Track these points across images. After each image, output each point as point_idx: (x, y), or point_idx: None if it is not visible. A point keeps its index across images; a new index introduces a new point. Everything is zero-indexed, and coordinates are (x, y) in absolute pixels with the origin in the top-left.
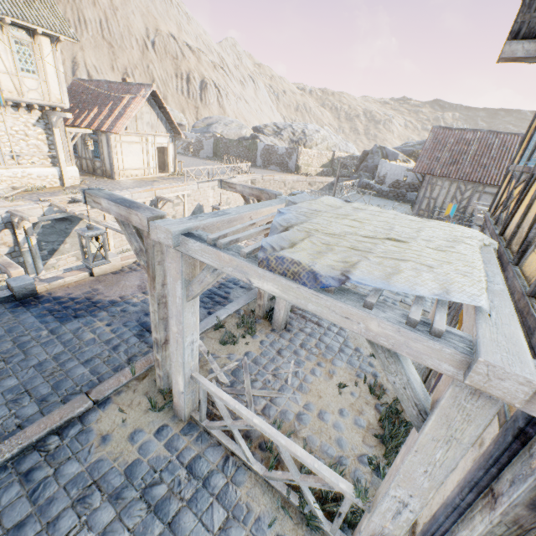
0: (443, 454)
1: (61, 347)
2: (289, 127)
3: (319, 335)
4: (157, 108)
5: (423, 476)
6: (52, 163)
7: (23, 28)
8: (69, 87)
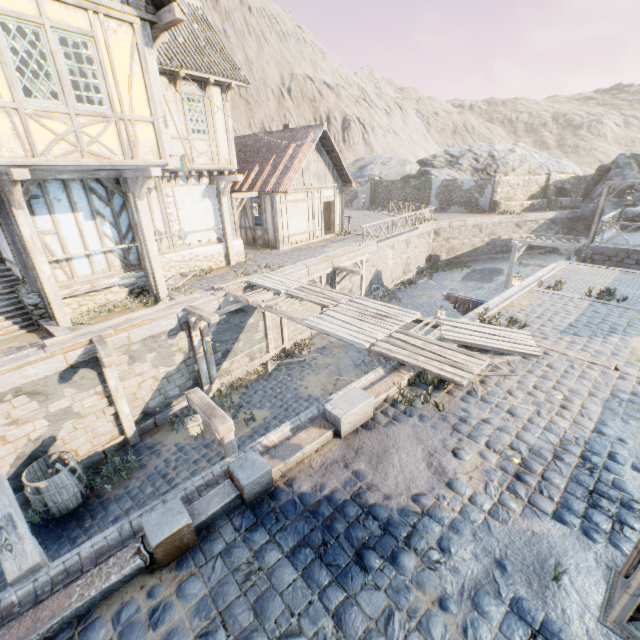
0: None
1: None
2: (468, 153)
3: None
4: (324, 153)
5: None
6: (217, 239)
7: (194, 80)
8: None
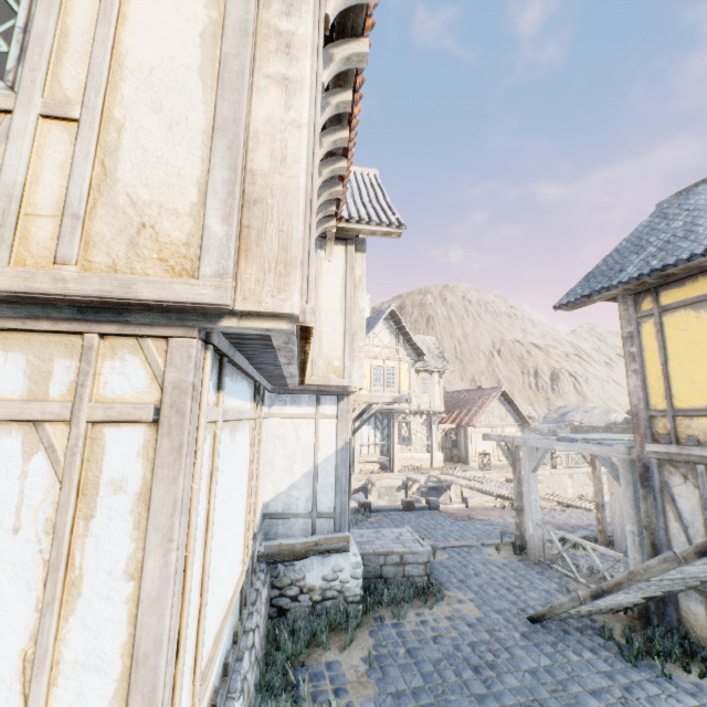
0: (629, 492)
1: (458, 527)
2: None
3: None
4: (505, 403)
5: (630, 509)
6: (427, 450)
7: (426, 371)
8: None
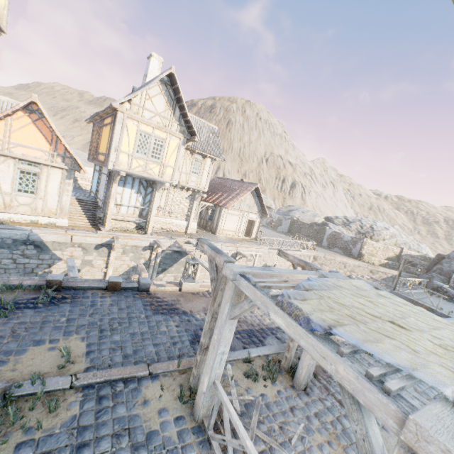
0: None
1: (147, 328)
2: (358, 221)
3: (338, 414)
4: (256, 196)
5: None
6: (186, 219)
7: (201, 154)
8: (211, 180)
